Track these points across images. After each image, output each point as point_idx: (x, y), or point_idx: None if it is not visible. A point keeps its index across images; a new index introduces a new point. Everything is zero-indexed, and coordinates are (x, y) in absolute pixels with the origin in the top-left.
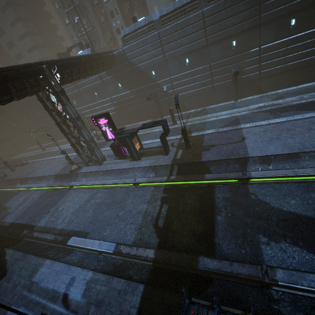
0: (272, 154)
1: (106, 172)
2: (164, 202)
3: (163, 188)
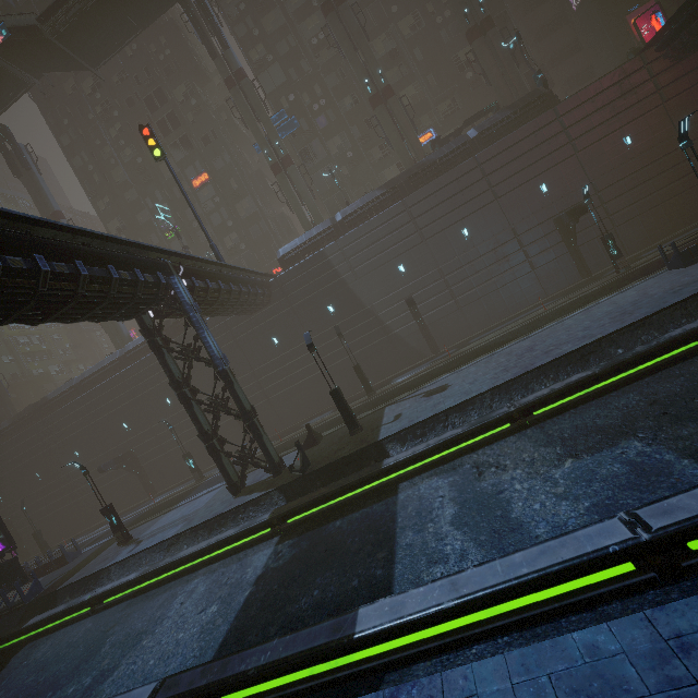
0: None
1: None
2: None
3: None
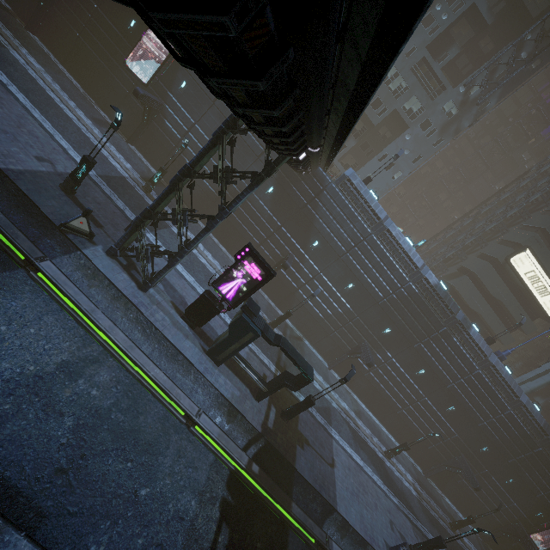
0: (354, 526)
1: (147, 325)
2: (226, 516)
3: (228, 471)
